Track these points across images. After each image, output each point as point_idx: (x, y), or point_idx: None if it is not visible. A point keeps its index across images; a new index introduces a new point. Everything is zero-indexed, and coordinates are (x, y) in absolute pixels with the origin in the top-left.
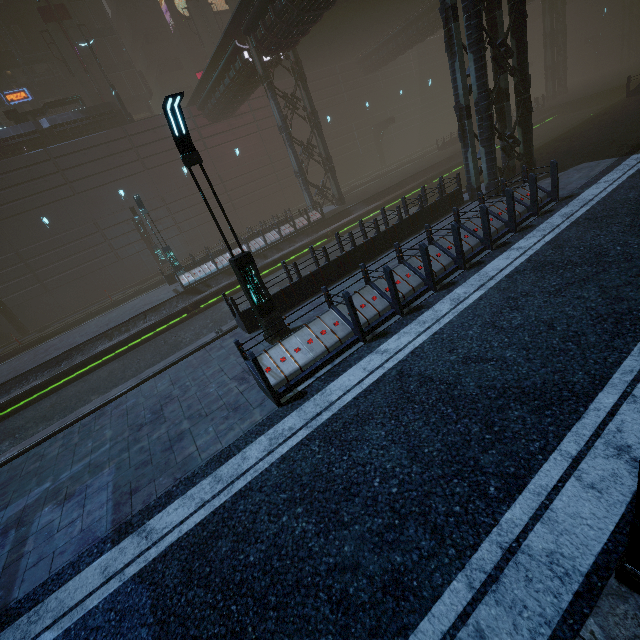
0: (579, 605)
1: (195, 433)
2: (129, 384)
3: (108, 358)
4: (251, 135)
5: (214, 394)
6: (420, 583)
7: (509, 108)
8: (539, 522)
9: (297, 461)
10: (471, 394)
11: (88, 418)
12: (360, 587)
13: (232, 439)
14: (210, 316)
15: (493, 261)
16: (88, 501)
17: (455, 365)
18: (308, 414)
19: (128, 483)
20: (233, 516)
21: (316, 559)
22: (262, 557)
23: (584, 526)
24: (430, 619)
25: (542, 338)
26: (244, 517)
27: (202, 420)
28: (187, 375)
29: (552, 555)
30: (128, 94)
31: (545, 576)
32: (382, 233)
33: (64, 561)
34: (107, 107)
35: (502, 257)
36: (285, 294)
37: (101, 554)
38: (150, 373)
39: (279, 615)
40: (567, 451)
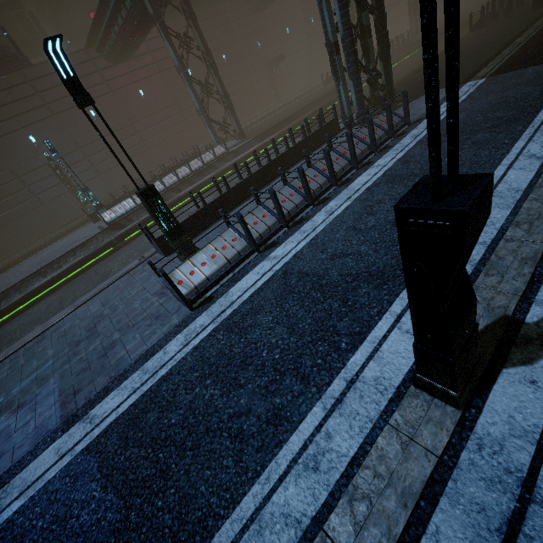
0: (391, 406)
1: (125, 341)
2: (66, 311)
3: (45, 293)
4: (153, 76)
5: (139, 308)
6: (292, 413)
7: (372, 44)
8: (372, 360)
9: (206, 348)
10: (334, 281)
11: (31, 343)
12: (251, 424)
13: (155, 340)
14: (134, 247)
15: (358, 178)
16: (38, 406)
17: (325, 261)
18: (215, 313)
19: (71, 387)
20: (158, 395)
21: (220, 412)
22: (181, 418)
23: (399, 358)
24: (297, 433)
25: (387, 234)
26: (167, 394)
27: (130, 330)
28: (115, 297)
29: (377, 379)
30: (22, 36)
31: (372, 393)
32: (273, 161)
33: (23, 452)
34: (1, 51)
35: (365, 174)
36: (194, 220)
37: (54, 441)
38: (84, 300)
39: (194, 453)
40: (394, 311)
